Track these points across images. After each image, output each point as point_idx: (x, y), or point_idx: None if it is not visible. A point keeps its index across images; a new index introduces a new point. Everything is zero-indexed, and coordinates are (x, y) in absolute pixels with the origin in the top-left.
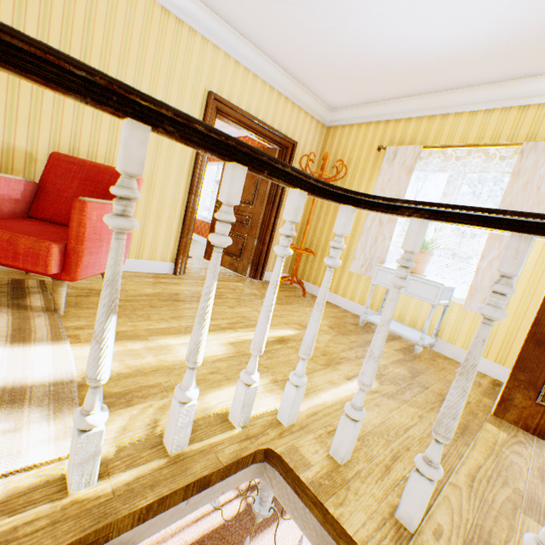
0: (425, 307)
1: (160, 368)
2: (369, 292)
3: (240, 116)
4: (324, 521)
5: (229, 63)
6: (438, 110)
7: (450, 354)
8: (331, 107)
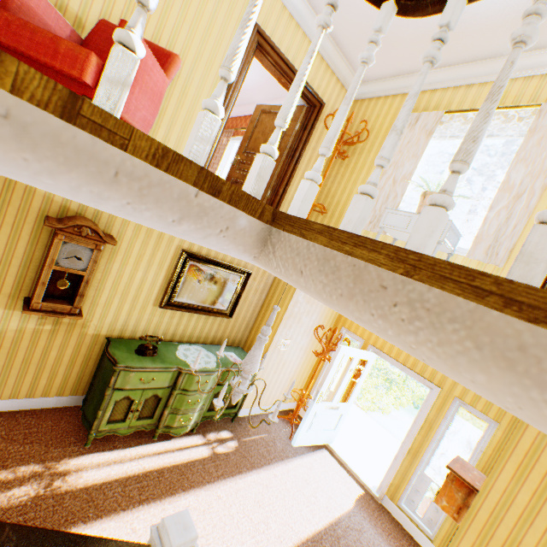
0: None
1: None
2: None
3: (278, 58)
4: (329, 242)
5: (277, 4)
6: (463, 80)
7: None
8: (362, 80)
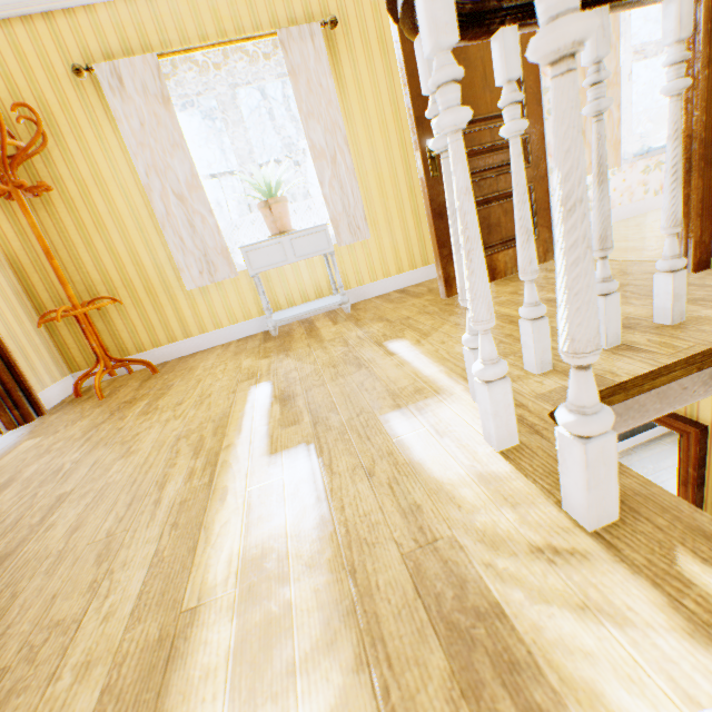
0: (305, 272)
1: (344, 563)
2: (234, 301)
3: None
4: (625, 395)
5: None
6: None
7: (355, 299)
8: None
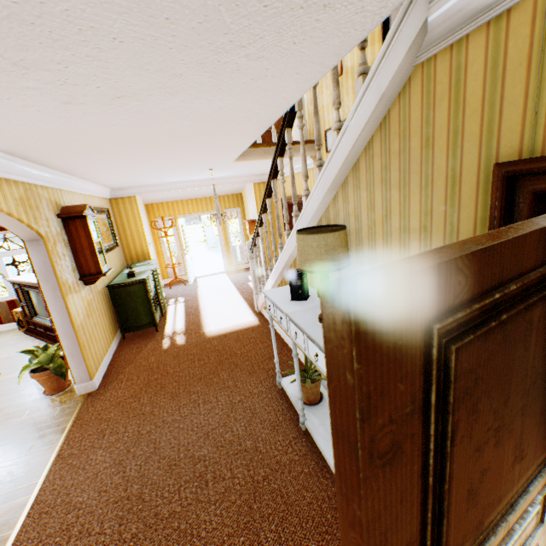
0: None
1: None
2: None
3: None
4: (254, 147)
5: None
6: None
7: None
8: None
